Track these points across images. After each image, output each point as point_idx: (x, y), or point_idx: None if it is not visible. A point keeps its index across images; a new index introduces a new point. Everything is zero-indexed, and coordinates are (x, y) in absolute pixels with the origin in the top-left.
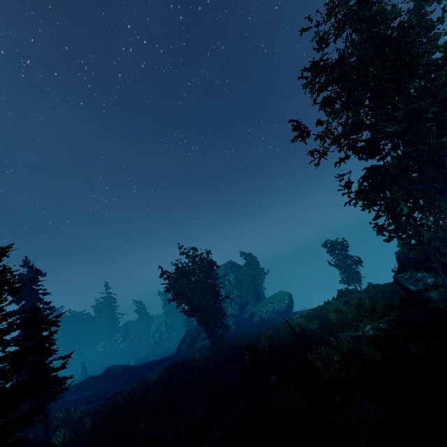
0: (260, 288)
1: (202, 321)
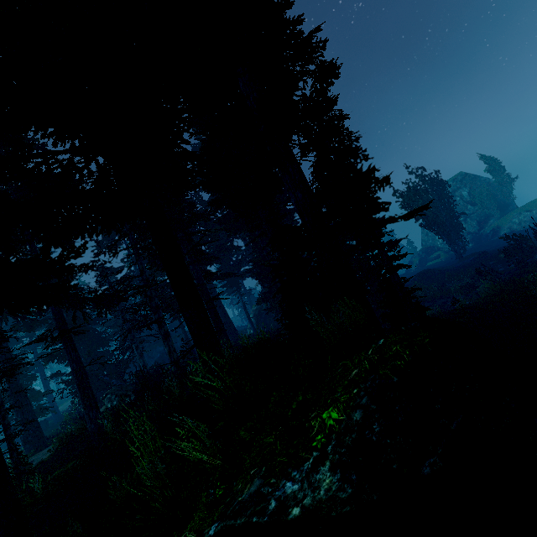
0: (508, 197)
1: (441, 235)
